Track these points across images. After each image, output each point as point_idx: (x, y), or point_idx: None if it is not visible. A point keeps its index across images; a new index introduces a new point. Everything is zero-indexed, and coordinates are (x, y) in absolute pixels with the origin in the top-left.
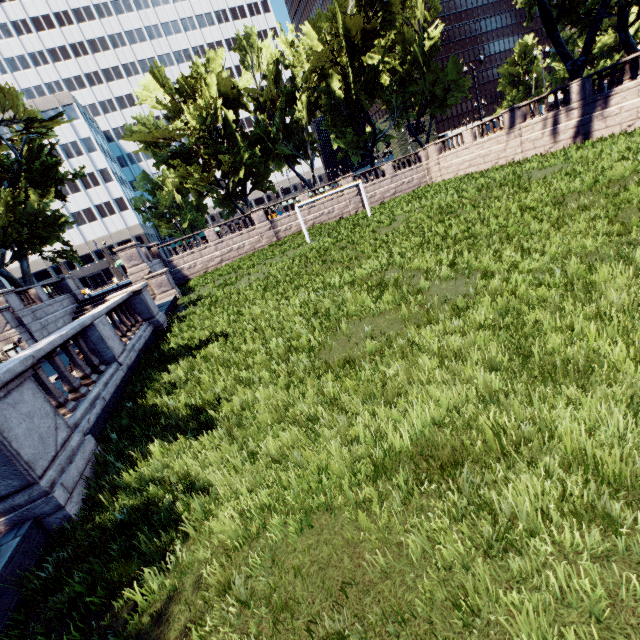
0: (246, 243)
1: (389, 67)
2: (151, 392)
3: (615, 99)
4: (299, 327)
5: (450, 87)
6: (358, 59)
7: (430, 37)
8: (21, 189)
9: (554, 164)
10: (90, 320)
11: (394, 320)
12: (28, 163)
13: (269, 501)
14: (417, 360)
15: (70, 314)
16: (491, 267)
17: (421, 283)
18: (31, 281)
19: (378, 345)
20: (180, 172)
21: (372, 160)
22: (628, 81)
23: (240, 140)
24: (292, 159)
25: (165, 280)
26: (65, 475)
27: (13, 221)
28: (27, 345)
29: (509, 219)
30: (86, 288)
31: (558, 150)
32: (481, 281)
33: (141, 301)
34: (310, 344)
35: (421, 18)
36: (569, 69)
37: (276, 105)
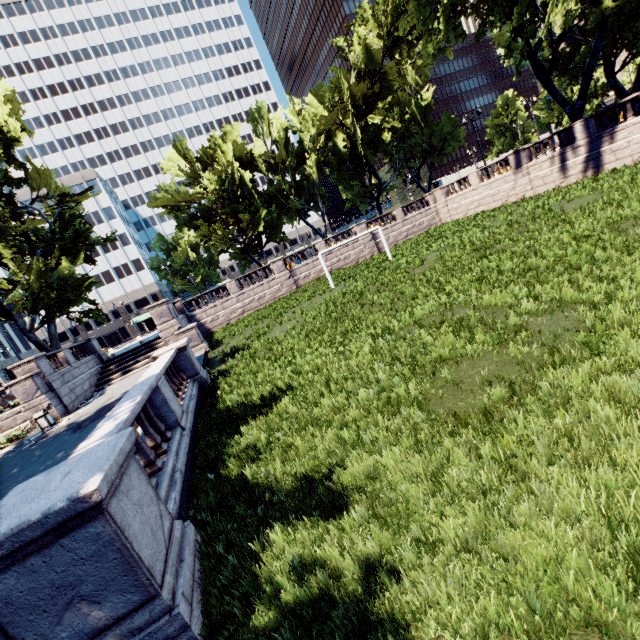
0: (267, 293)
1: (389, 125)
2: (234, 460)
3: (621, 134)
4: (383, 376)
5: (447, 138)
6: (361, 120)
7: (423, 98)
8: (54, 256)
9: (580, 196)
10: (155, 382)
11: (502, 362)
12: (60, 232)
13: (494, 614)
14: (587, 408)
15: (95, 375)
16: (579, 298)
17: (511, 319)
18: (58, 344)
19: (501, 391)
20: (201, 231)
21: (379, 207)
22: (632, 117)
23: (256, 198)
24: (303, 212)
25: (195, 334)
26: (182, 580)
27: (45, 287)
28: (56, 411)
29: (565, 249)
30: (110, 348)
31: (573, 184)
32: (592, 313)
33: (185, 358)
34: (407, 394)
35: (413, 83)
36: (568, 112)
37: (287, 165)
